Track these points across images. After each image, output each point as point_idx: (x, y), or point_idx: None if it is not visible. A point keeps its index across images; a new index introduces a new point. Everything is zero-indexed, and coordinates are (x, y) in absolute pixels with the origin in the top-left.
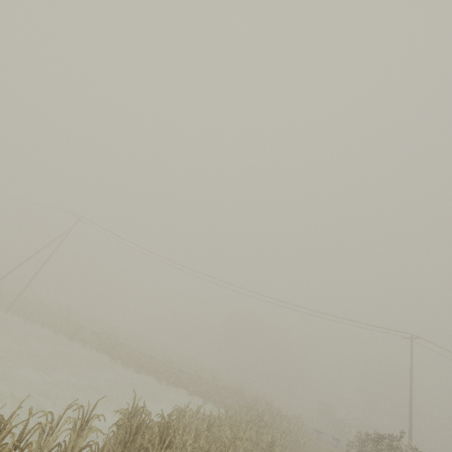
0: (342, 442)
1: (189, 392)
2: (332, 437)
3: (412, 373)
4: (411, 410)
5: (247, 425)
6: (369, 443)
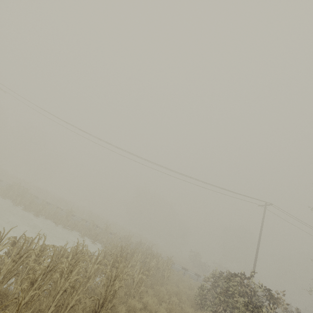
0: (201, 277)
1: (81, 234)
2: (195, 273)
3: (261, 230)
4: (256, 257)
5: (97, 258)
6: (221, 279)
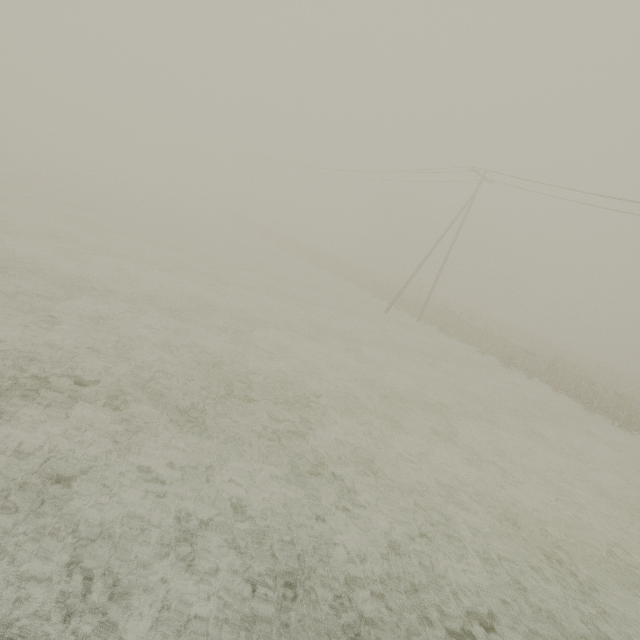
0: None
1: None
2: None
3: None
4: None
5: None
6: None
